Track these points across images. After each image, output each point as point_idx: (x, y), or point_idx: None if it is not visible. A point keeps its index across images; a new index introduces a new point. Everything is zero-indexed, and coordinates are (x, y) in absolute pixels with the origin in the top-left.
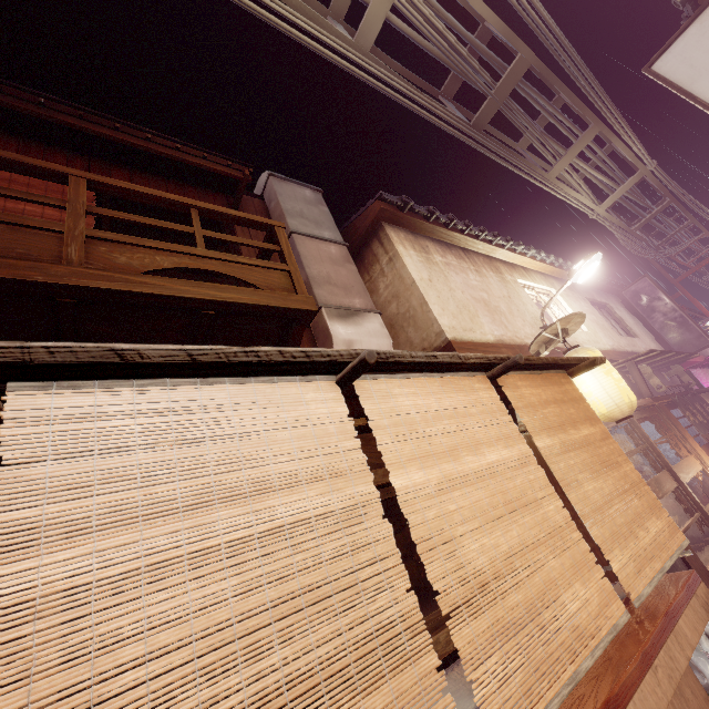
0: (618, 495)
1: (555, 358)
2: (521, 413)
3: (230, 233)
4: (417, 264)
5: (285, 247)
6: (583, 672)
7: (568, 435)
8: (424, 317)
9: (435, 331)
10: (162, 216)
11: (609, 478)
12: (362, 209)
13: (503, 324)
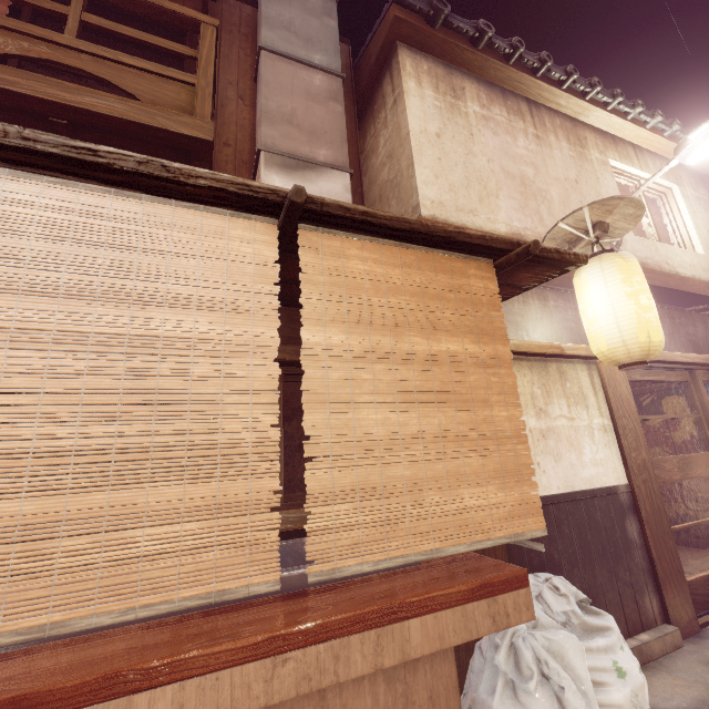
0: (435, 441)
1: (448, 228)
2: (310, 290)
3: (191, 47)
4: (427, 109)
5: (204, 53)
6: (75, 628)
7: (399, 342)
8: (407, 184)
9: (413, 205)
10: (119, 21)
11: (440, 415)
12: (377, 23)
13: (538, 214)
